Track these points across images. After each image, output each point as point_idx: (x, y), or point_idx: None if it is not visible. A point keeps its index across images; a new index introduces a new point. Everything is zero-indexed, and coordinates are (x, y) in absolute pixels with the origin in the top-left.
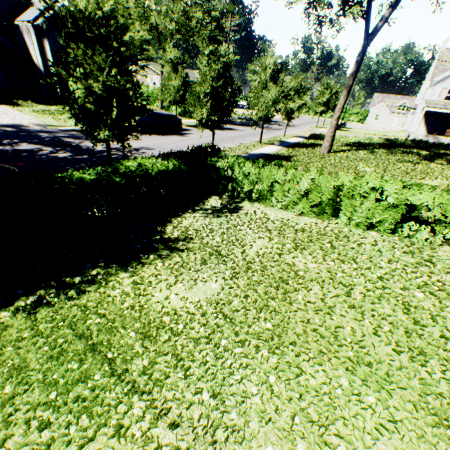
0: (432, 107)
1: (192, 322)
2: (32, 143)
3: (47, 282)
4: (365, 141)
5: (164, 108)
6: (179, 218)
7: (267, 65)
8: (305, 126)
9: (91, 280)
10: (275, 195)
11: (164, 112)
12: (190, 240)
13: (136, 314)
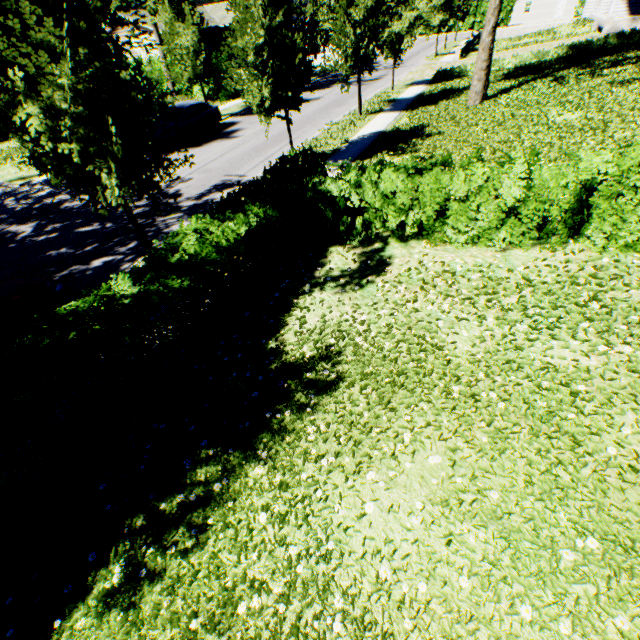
0: None
1: (435, 567)
2: None
3: (129, 520)
4: (534, 60)
5: (180, 94)
6: (296, 310)
7: None
8: (417, 60)
9: (203, 498)
10: (452, 224)
11: (186, 103)
12: (337, 357)
13: (320, 567)
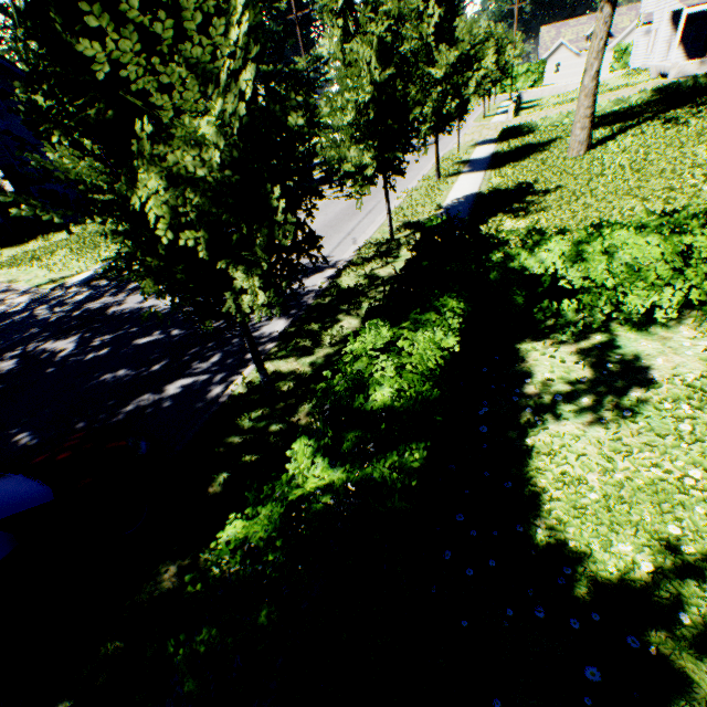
0: (700, 4)
1: None
2: (29, 342)
3: None
4: (615, 108)
5: None
6: (538, 459)
7: (422, 10)
8: (464, 124)
9: None
10: None
11: None
12: None
13: None
